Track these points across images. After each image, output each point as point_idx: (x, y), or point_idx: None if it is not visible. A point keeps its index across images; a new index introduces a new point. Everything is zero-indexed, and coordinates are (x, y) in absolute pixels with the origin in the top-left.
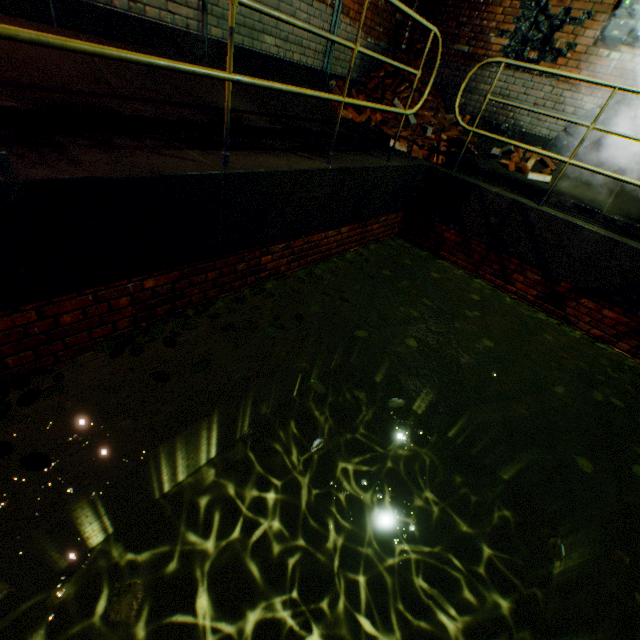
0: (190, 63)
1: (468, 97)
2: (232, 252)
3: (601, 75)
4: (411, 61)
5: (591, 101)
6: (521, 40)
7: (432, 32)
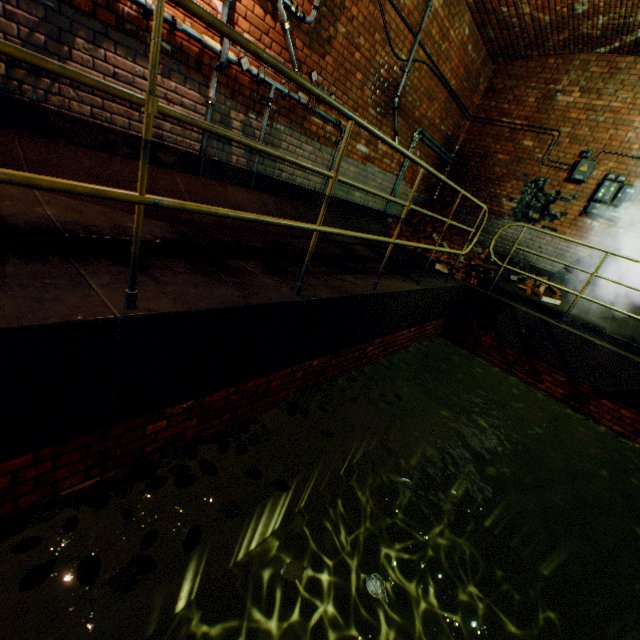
0: (315, 209)
1: (486, 236)
2: (359, 343)
3: (587, 235)
4: (442, 208)
5: (582, 250)
6: (525, 205)
7: (483, 208)
